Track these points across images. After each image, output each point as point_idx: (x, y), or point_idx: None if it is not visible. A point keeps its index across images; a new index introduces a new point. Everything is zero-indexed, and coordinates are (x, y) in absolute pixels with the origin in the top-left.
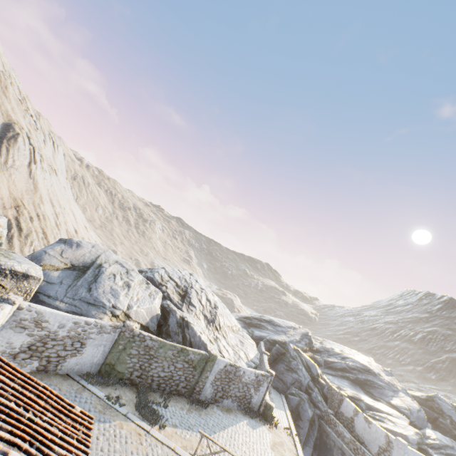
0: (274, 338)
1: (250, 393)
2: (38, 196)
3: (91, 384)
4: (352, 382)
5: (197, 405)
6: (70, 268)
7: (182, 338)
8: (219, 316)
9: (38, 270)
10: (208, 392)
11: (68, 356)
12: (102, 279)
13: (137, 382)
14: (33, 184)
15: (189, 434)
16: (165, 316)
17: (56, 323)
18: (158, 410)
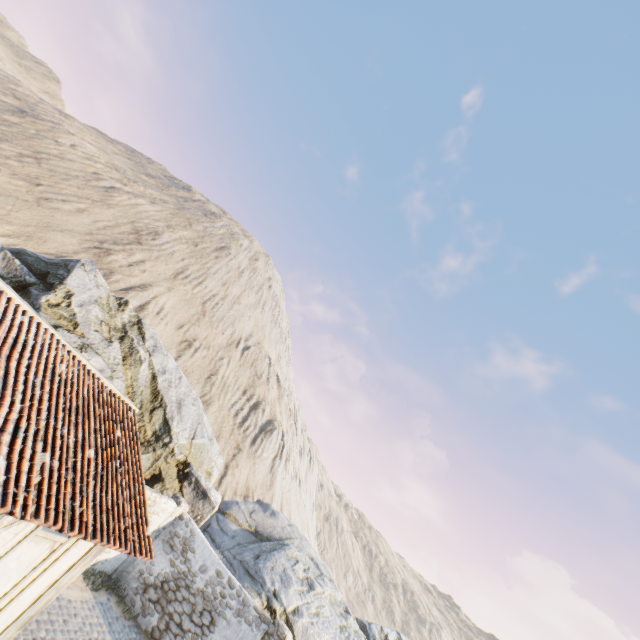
0: None
1: None
2: (270, 493)
3: None
4: None
5: None
6: (252, 532)
7: None
8: None
9: (217, 496)
10: None
11: (188, 634)
12: (279, 554)
13: None
14: (271, 479)
15: None
16: None
17: (200, 560)
18: None
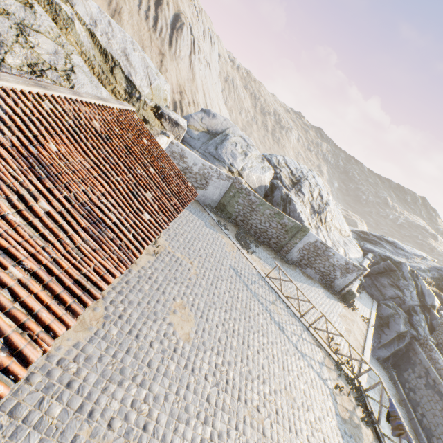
0: (388, 255)
1: (335, 275)
2: (195, 85)
3: (210, 211)
4: None
5: (282, 259)
6: (206, 132)
7: (282, 210)
8: (328, 212)
9: (184, 122)
10: (294, 256)
11: (198, 188)
12: (226, 144)
13: (240, 225)
14: (192, 74)
15: (268, 267)
16: (272, 190)
17: (192, 161)
18: (250, 245)
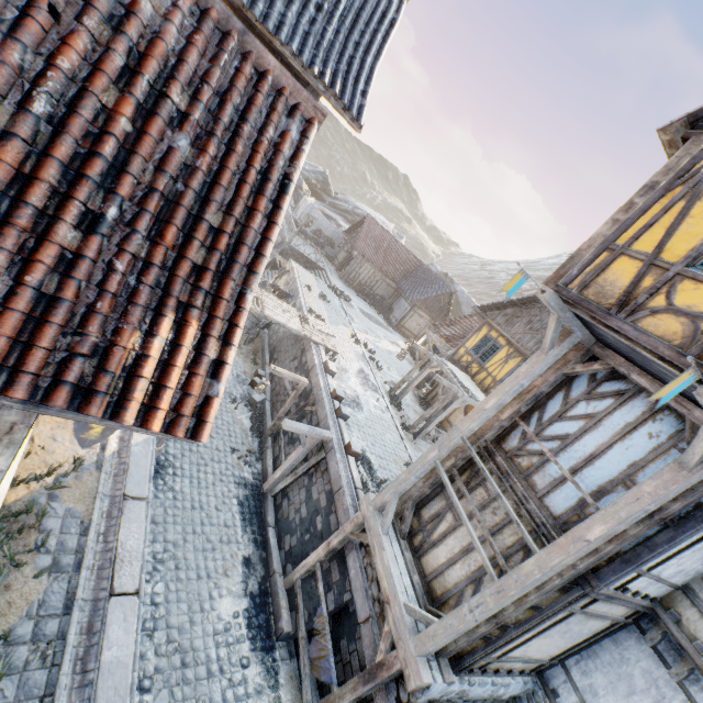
0: None
1: None
2: None
3: None
4: (347, 222)
5: None
6: None
7: None
8: None
9: None
10: None
11: None
12: None
13: None
14: None
15: None
16: None
17: None
18: None
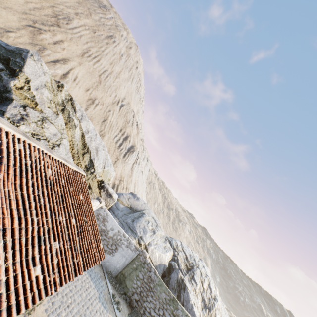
0: None
1: None
2: (131, 179)
3: (109, 279)
4: None
5: None
6: (129, 207)
7: (176, 296)
8: (217, 310)
9: (116, 196)
10: None
11: (106, 251)
12: (141, 219)
13: (134, 305)
14: (131, 173)
15: None
16: (170, 271)
17: (111, 226)
18: None
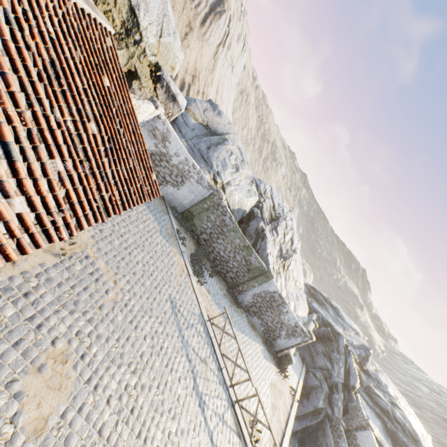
0: (331, 321)
1: (280, 333)
2: (211, 77)
3: (173, 215)
4: (385, 430)
5: (232, 298)
6: (204, 126)
7: (252, 243)
8: (292, 260)
9: (183, 101)
10: (246, 299)
11: (169, 183)
12: (222, 148)
13: (201, 244)
14: (213, 65)
15: (214, 307)
16: (250, 218)
17: (174, 149)
18: (204, 272)
